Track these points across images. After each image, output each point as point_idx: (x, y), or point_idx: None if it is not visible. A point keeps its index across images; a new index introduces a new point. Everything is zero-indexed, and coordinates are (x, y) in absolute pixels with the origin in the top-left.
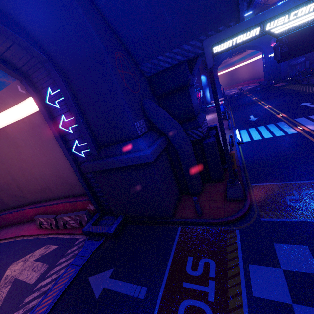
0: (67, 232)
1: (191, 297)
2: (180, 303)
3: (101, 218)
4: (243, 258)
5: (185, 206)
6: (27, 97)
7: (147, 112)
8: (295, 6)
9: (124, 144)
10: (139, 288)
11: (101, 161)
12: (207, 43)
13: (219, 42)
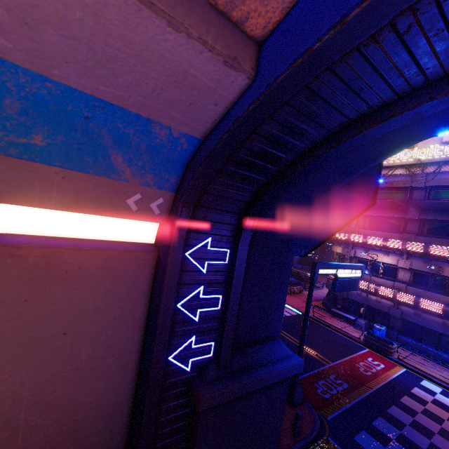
0: None
1: None
2: None
3: None
4: None
5: None
6: (126, 217)
7: None
8: (344, 268)
9: (265, 346)
10: None
11: (247, 379)
12: (318, 265)
13: (322, 268)
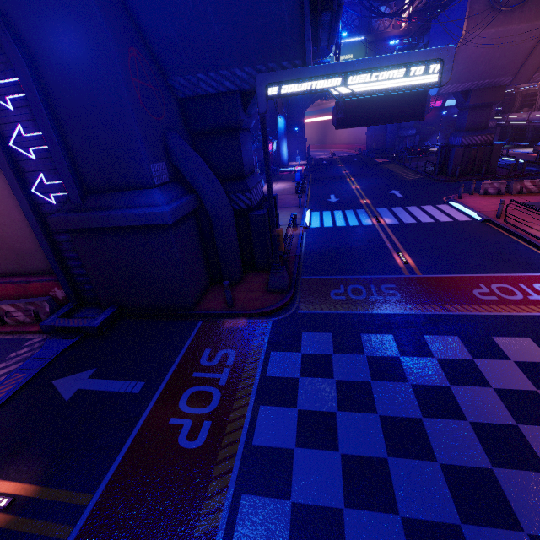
0: (7, 330)
1: (199, 384)
2: (185, 391)
3: (77, 311)
4: (268, 346)
5: (214, 296)
6: None
7: (172, 152)
8: (353, 70)
9: (130, 193)
10: (134, 383)
11: (88, 214)
12: (261, 79)
13: (275, 84)
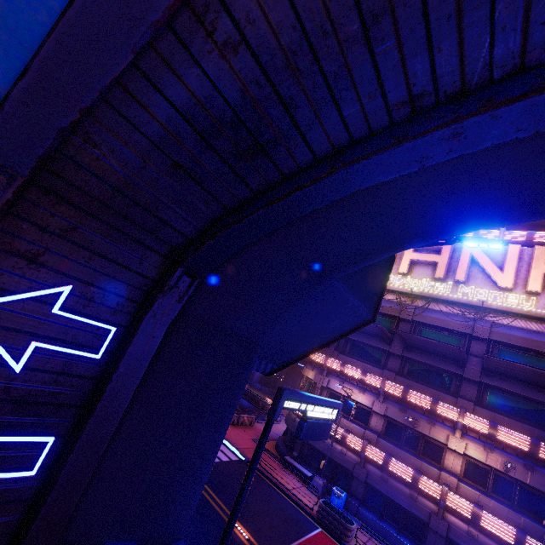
0: None
1: None
2: None
3: None
4: None
5: None
6: None
7: None
8: (318, 403)
9: None
10: None
11: None
12: (286, 394)
13: (290, 399)
